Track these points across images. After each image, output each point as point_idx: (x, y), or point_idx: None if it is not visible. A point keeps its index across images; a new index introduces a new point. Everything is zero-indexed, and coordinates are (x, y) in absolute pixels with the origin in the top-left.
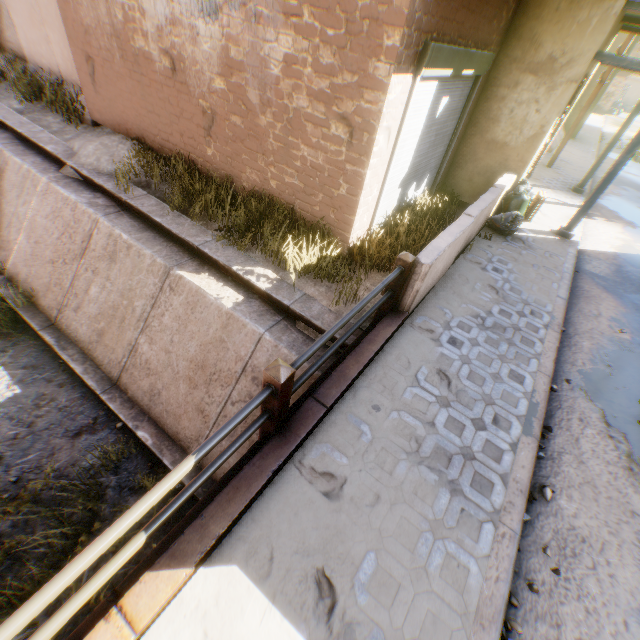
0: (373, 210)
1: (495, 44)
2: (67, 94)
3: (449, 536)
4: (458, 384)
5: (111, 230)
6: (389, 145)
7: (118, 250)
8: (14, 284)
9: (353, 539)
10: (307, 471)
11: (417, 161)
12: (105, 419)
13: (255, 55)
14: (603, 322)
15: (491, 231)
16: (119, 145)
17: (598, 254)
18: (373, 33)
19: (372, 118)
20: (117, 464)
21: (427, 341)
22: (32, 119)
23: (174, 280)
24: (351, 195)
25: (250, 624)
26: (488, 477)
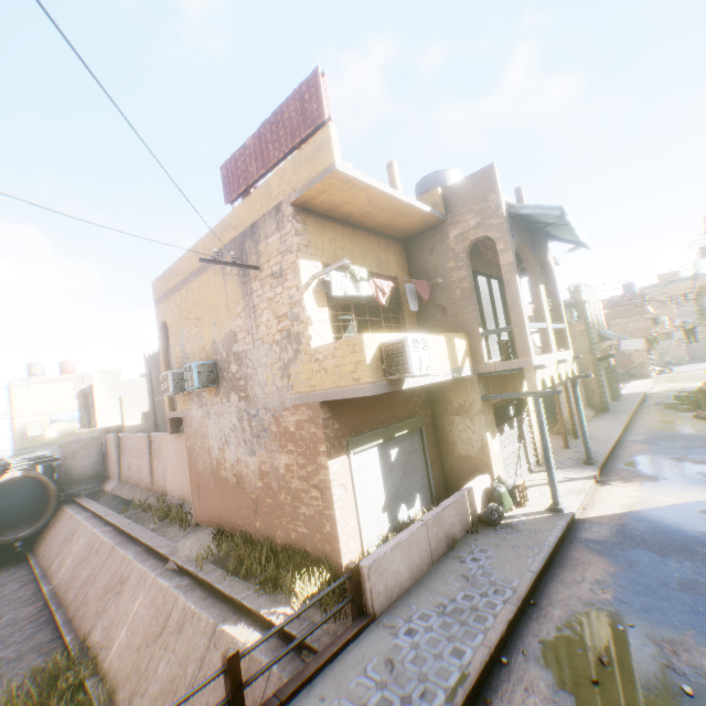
0: (359, 535)
1: (422, 410)
2: (184, 509)
3: None
4: (400, 666)
5: (185, 603)
6: (349, 491)
7: (186, 619)
8: (104, 681)
9: None
10: None
11: (393, 490)
12: None
13: (273, 466)
14: (585, 585)
15: (483, 525)
16: (207, 535)
17: (602, 518)
18: (315, 447)
19: (327, 482)
20: None
21: (386, 635)
22: (159, 532)
23: (218, 634)
24: (333, 529)
25: None
26: None
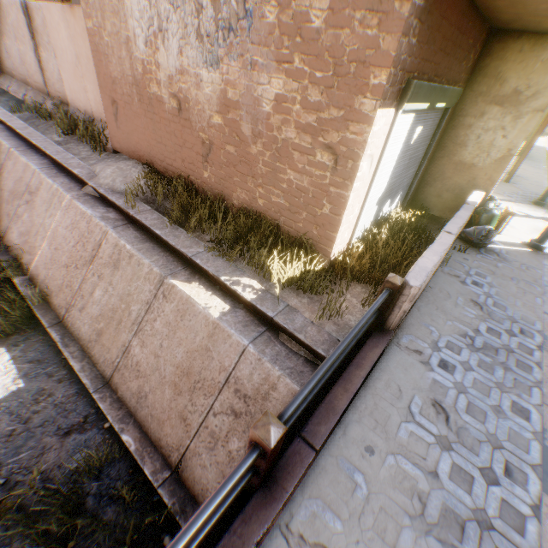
0: (353, 226)
1: (462, 81)
2: (96, 129)
3: None
4: (457, 419)
5: (117, 241)
6: (371, 170)
7: (121, 258)
8: (33, 284)
9: None
10: (295, 539)
11: (392, 181)
12: (95, 417)
13: (249, 95)
14: None
15: (463, 243)
16: (132, 168)
17: None
18: (360, 73)
19: (357, 147)
20: (100, 468)
21: (416, 364)
22: (67, 148)
23: (167, 288)
24: (334, 214)
25: None
26: None
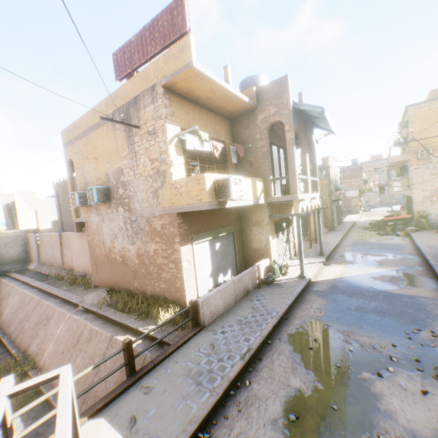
0: (196, 288)
1: (235, 222)
2: (87, 278)
3: (189, 398)
4: (217, 347)
5: (91, 327)
6: (191, 265)
7: (93, 335)
8: (41, 371)
9: (149, 404)
10: (140, 386)
11: (216, 265)
12: None
13: (146, 251)
14: (312, 310)
15: (263, 284)
16: (103, 292)
17: (324, 281)
18: (173, 239)
19: (179, 259)
20: None
21: (210, 334)
22: (70, 292)
23: (113, 341)
24: (182, 285)
25: (102, 432)
26: (216, 377)
